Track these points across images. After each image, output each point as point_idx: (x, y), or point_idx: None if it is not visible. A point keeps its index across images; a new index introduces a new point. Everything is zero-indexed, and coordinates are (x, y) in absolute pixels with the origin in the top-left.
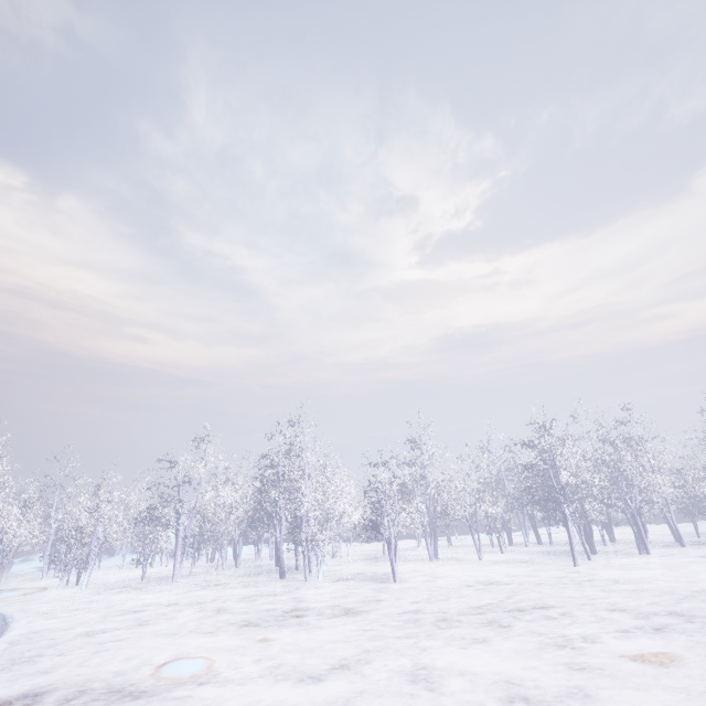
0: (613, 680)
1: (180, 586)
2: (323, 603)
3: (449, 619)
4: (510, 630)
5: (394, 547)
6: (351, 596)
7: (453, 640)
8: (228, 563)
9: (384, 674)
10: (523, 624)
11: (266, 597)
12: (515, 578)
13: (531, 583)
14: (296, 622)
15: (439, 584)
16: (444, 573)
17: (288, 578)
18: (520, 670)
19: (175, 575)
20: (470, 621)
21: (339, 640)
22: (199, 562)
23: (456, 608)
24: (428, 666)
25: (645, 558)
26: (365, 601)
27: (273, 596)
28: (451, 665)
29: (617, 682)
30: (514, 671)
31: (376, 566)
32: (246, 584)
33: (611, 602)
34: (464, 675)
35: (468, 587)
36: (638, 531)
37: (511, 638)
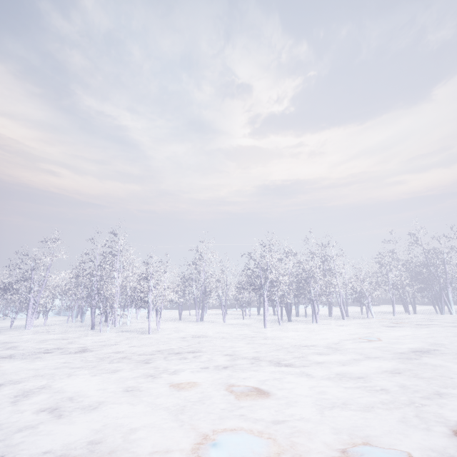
0: (136, 398)
1: (26, 332)
2: (81, 345)
3: (129, 357)
4: (147, 365)
5: (180, 313)
6: (107, 341)
7: (102, 370)
8: (86, 319)
9: (14, 391)
10: (162, 362)
11: (59, 340)
12: (219, 334)
13: (221, 337)
14: (39, 356)
15: (171, 336)
16: (189, 329)
17: (97, 329)
18: (98, 390)
19: (27, 325)
20: (137, 359)
21: (38, 368)
22: (71, 317)
23: (148, 351)
24: (51, 386)
25: (311, 325)
26: (107, 345)
27: (64, 340)
28: (65, 386)
29: (135, 399)
30: (93, 391)
31: (161, 324)
32: (66, 332)
33: (238, 350)
34: (59, 393)
35: (182, 338)
36: (313, 309)
37: (137, 370)
